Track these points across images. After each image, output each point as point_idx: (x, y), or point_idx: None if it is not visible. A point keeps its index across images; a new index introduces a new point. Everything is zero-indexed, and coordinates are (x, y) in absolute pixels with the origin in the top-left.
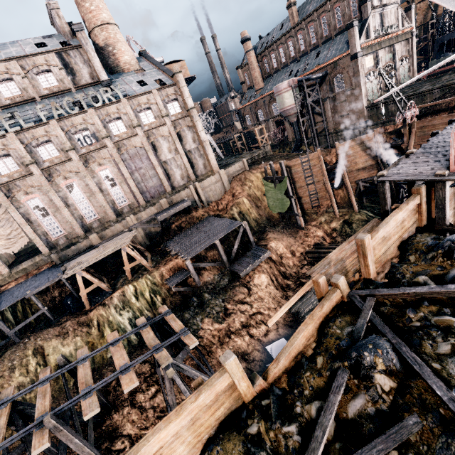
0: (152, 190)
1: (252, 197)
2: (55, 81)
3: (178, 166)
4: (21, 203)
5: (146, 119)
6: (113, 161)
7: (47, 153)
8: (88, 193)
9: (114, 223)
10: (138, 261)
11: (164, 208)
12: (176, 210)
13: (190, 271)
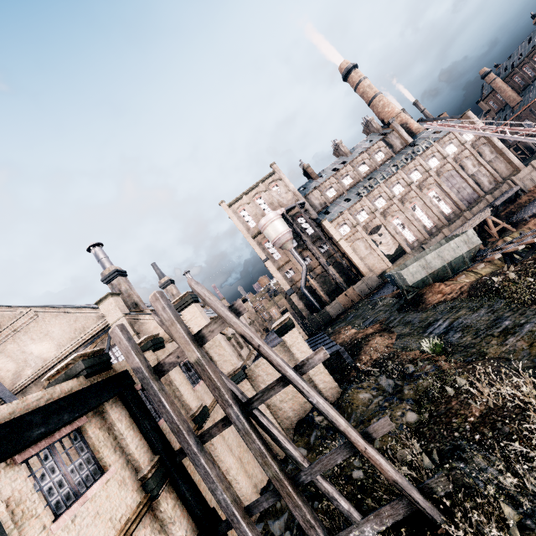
0: (468, 198)
1: None
2: (383, 155)
3: (483, 175)
4: (390, 223)
5: (450, 151)
6: (436, 185)
7: (397, 191)
8: (424, 209)
9: (446, 227)
10: (502, 225)
11: (490, 202)
12: (508, 195)
13: None
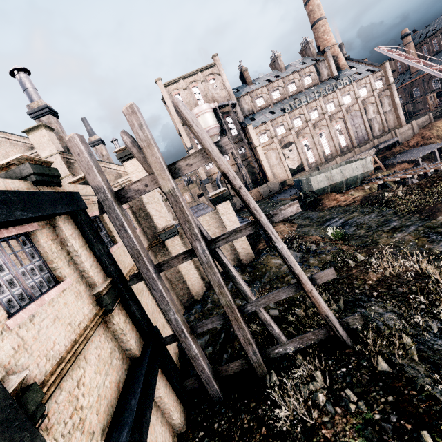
0: (360, 138)
1: (439, 138)
2: (311, 80)
3: (377, 122)
4: (300, 142)
5: (362, 94)
6: (342, 120)
7: (313, 116)
8: (328, 138)
9: (339, 157)
10: (379, 164)
11: (375, 145)
12: (389, 142)
13: (420, 165)
